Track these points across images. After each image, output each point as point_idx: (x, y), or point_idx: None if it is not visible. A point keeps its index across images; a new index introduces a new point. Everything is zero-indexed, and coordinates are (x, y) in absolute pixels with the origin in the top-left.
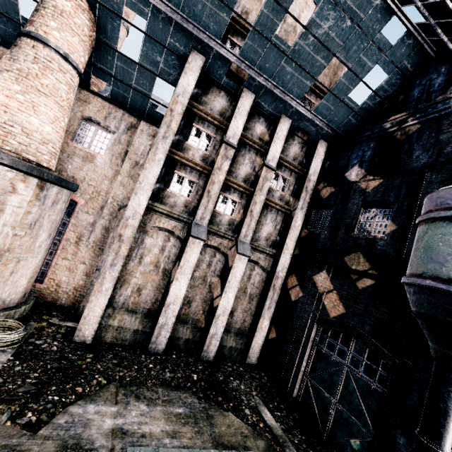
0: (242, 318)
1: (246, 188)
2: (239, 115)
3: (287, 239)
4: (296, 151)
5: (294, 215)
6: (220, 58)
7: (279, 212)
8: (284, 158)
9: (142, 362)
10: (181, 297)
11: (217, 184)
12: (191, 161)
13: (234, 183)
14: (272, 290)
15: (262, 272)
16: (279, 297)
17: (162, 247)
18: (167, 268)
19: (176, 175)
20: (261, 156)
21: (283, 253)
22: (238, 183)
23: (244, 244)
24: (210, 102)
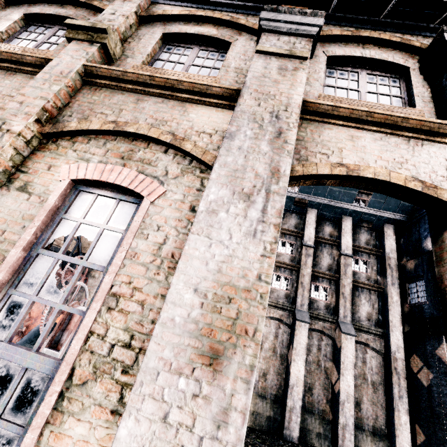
0: (372, 412)
1: (332, 275)
2: (309, 225)
3: (389, 315)
4: (366, 237)
5: (387, 292)
6: (287, 197)
7: (371, 292)
8: (357, 245)
9: (281, 445)
10: (301, 379)
11: (307, 276)
12: (283, 263)
13: (320, 273)
14: (396, 374)
15: (376, 355)
16: (409, 386)
17: (275, 334)
18: (283, 352)
19: (275, 275)
20: (336, 248)
21: (391, 331)
22: (323, 273)
23: (345, 324)
24: (287, 222)
